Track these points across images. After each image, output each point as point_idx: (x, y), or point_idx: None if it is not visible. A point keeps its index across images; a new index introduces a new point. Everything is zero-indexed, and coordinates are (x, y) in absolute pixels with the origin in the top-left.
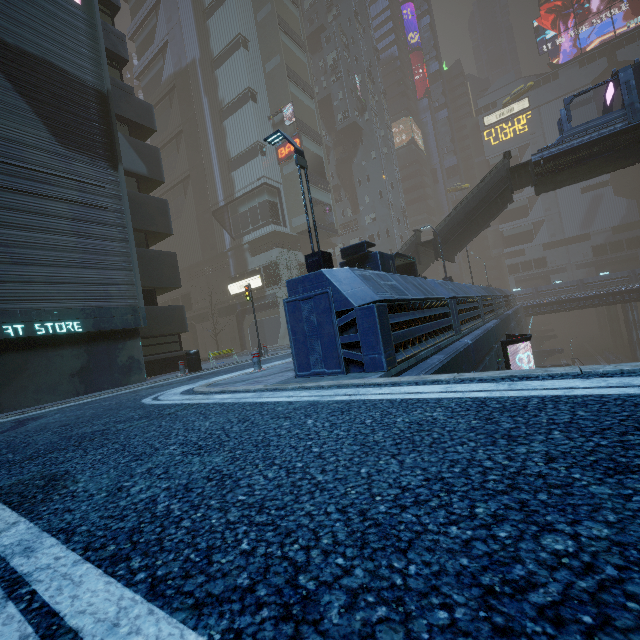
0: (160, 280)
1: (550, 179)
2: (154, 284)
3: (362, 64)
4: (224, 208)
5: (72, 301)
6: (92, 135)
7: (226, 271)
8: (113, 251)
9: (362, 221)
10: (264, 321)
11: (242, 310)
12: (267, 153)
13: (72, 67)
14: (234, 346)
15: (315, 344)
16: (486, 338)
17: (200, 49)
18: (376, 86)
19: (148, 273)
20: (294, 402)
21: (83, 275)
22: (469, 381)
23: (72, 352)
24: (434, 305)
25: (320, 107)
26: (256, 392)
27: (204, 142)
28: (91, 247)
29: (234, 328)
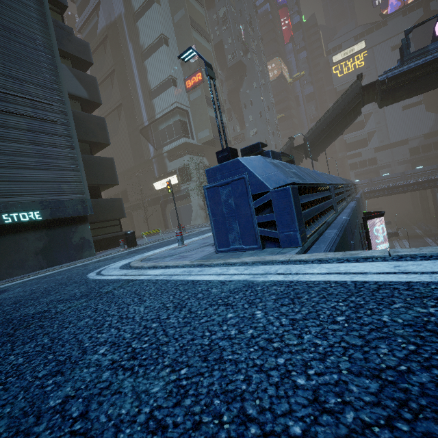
0: (102, 179)
1: (391, 95)
2: (98, 182)
3: (245, 16)
4: (148, 127)
5: (32, 196)
6: (39, 62)
7: (152, 173)
8: (63, 156)
9: (247, 134)
10: (180, 208)
11: (164, 201)
12: (178, 84)
13: (19, 5)
14: (160, 226)
15: (233, 224)
16: (354, 215)
17: (124, 6)
18: (255, 33)
19: (93, 174)
20: (226, 282)
21: (39, 175)
22: (410, 258)
23: (35, 236)
24: (322, 189)
25: (215, 50)
26: (184, 268)
27: (131, 78)
28: (45, 153)
29: (159, 214)
